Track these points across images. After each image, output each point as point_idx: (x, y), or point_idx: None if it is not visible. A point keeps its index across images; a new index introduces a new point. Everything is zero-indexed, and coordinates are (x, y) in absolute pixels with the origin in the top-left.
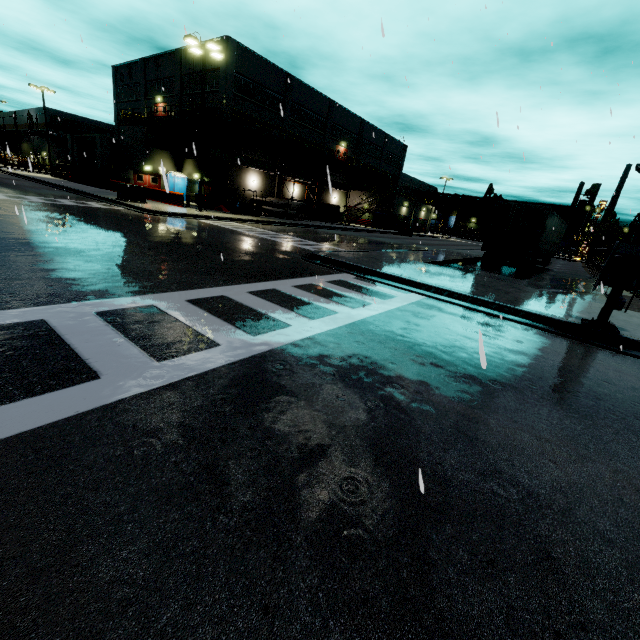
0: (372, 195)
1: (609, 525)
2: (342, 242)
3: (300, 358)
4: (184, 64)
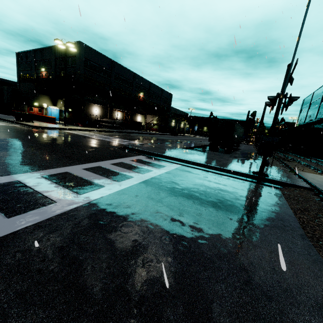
0: (157, 117)
1: (269, 287)
2: (142, 140)
3: (106, 205)
4: (57, 53)
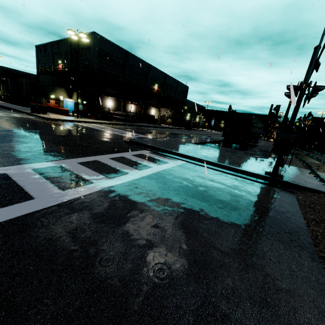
0: (171, 110)
1: None
2: (152, 133)
3: (86, 205)
4: (72, 45)
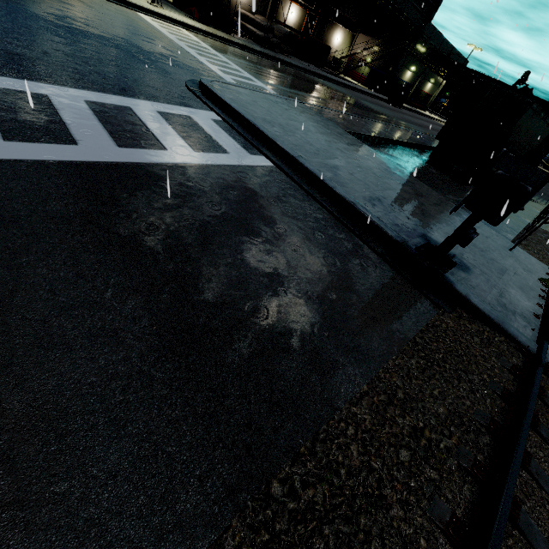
0: (378, 45)
1: None
2: (291, 86)
3: None
4: None
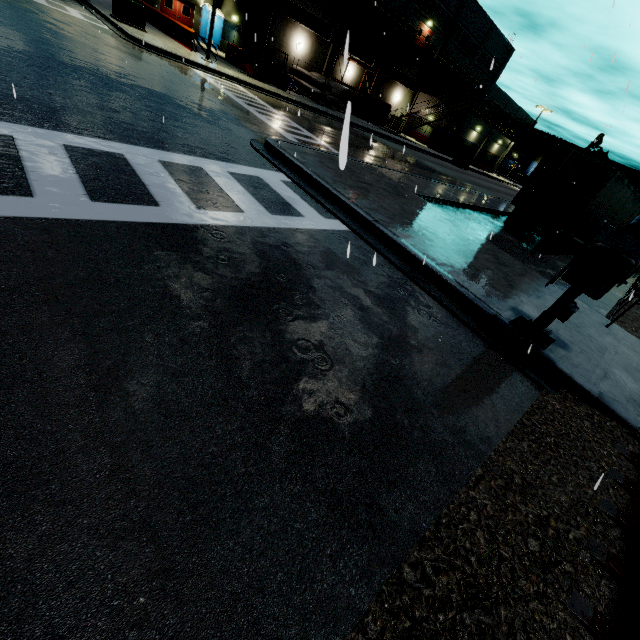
0: (441, 104)
1: None
2: (353, 146)
3: None
4: None
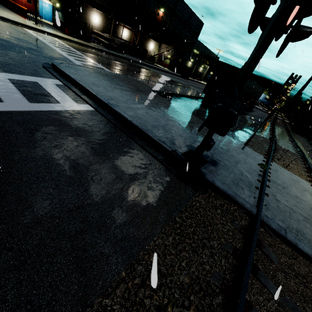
0: (173, 49)
1: None
2: (122, 68)
3: None
4: None
